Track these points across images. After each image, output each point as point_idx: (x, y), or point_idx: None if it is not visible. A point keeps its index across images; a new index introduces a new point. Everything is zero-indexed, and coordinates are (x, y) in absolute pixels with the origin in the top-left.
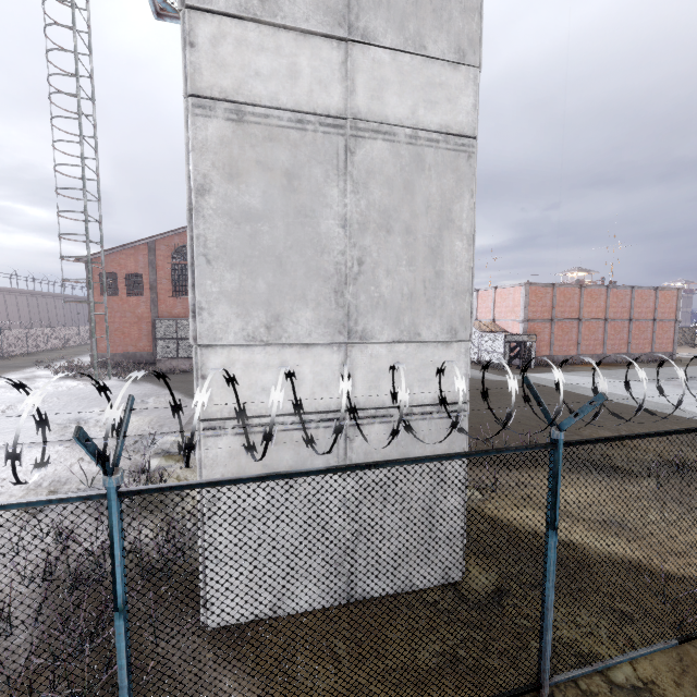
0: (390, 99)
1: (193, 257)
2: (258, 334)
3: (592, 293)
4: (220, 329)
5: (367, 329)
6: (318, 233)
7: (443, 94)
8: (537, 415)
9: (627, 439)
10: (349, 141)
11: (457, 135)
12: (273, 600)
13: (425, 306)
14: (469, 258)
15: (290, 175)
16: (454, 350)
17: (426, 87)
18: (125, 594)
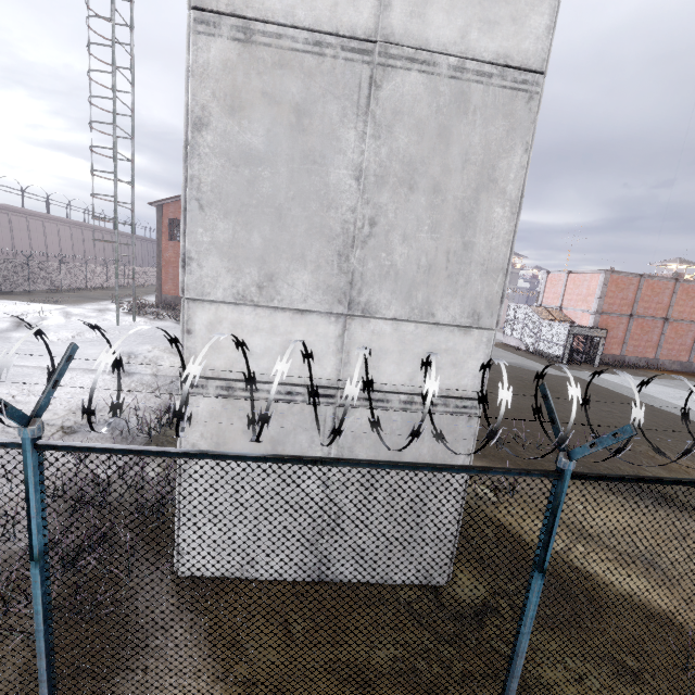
0: (435, 17)
1: (186, 201)
2: (249, 293)
3: (690, 290)
4: (209, 283)
5: (372, 301)
6: (326, 184)
7: (508, 10)
8: (547, 433)
9: (666, 483)
10: (375, 71)
11: (519, 68)
12: (243, 563)
13: (445, 282)
14: (510, 230)
15: (300, 112)
16: (474, 337)
17: (485, 1)
18: (44, 544)
